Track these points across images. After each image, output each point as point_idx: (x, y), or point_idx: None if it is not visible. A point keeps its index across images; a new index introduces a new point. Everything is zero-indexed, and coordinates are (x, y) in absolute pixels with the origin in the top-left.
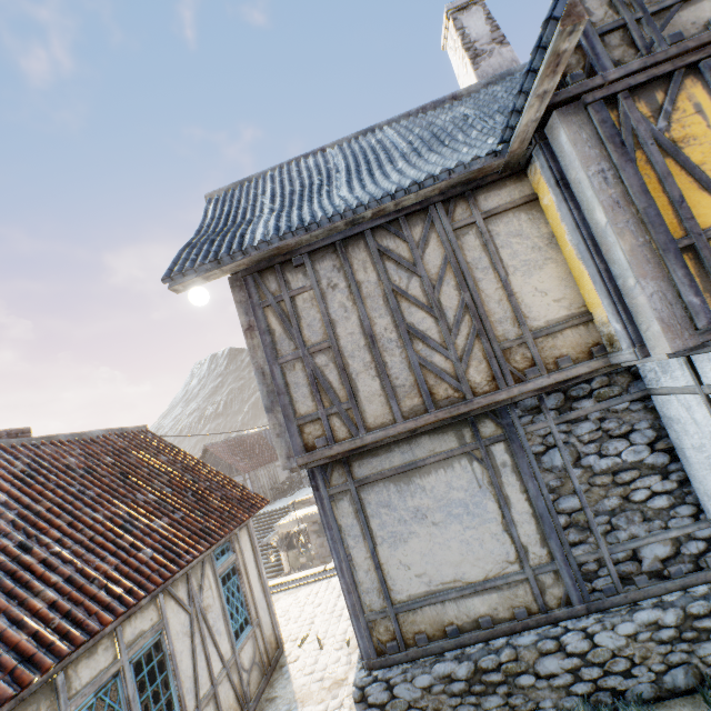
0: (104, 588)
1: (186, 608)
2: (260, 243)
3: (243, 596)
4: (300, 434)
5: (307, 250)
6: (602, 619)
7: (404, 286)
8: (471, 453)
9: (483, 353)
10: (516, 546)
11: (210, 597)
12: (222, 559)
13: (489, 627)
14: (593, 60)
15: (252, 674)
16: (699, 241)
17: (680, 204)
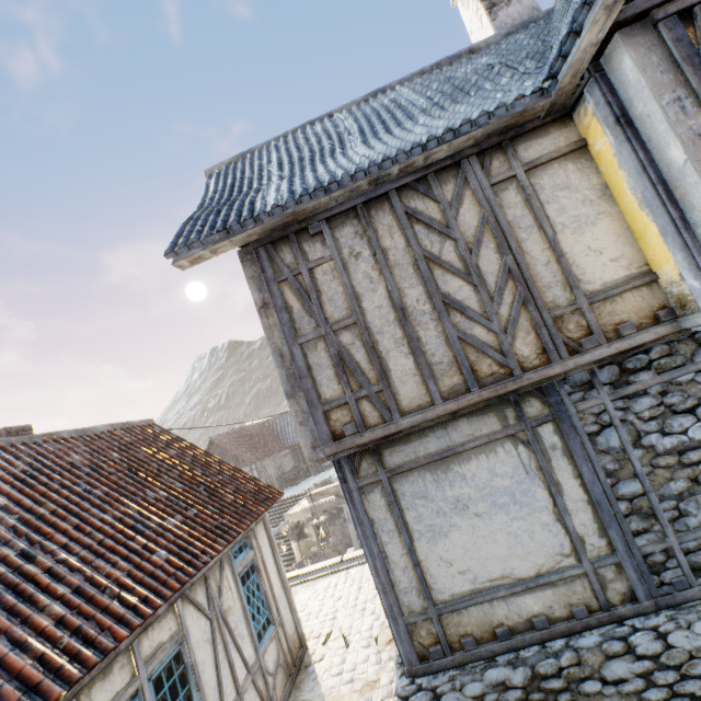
0: (117, 597)
1: (205, 613)
2: (274, 208)
3: (264, 594)
4: (326, 421)
5: (324, 216)
6: (675, 616)
7: (437, 251)
8: (515, 436)
9: (531, 323)
10: (570, 537)
11: (230, 598)
12: (240, 557)
13: (544, 627)
14: None
15: (277, 677)
16: None
17: None
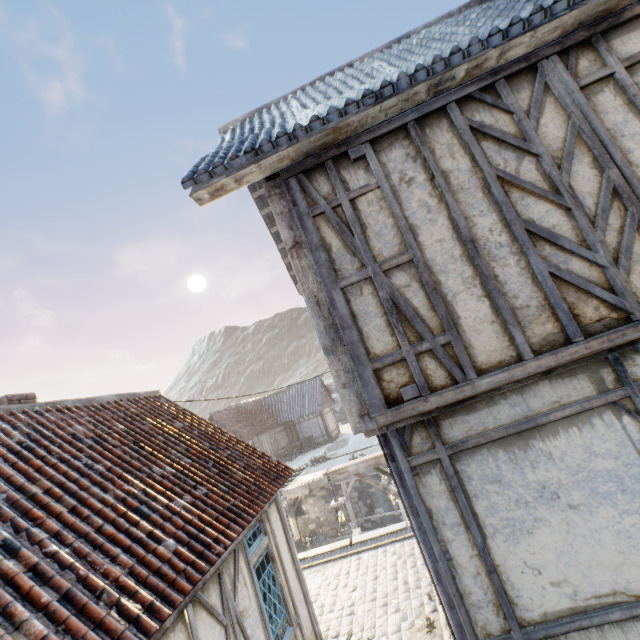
0: (115, 606)
1: (219, 619)
2: (313, 122)
3: (279, 588)
4: (377, 383)
5: (368, 137)
6: None
7: (512, 170)
8: (617, 404)
9: None
10: None
11: (245, 597)
12: (254, 544)
13: None
14: None
15: None
16: None
17: None
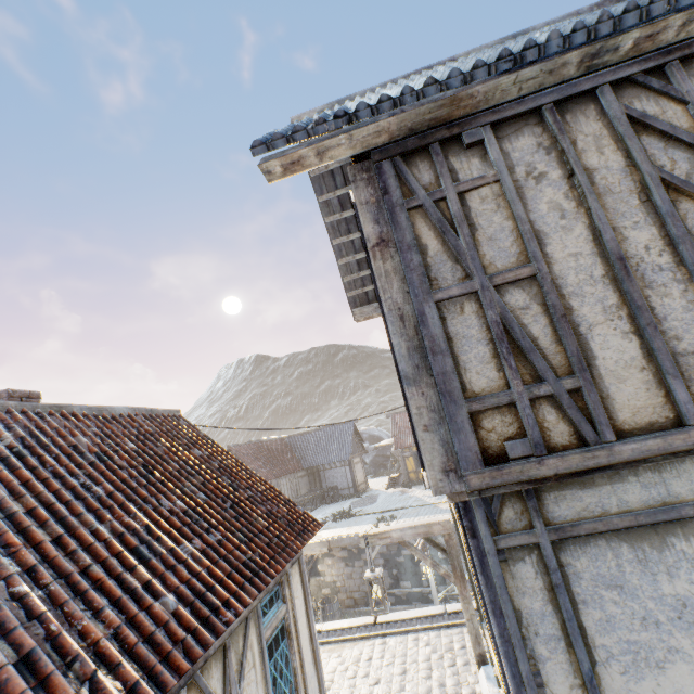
0: (88, 681)
1: None
2: (427, 85)
3: (292, 672)
4: (472, 430)
5: (490, 119)
6: None
7: (683, 174)
8: None
9: None
10: None
11: (252, 682)
12: (270, 613)
13: None
14: None
15: None
16: None
17: None
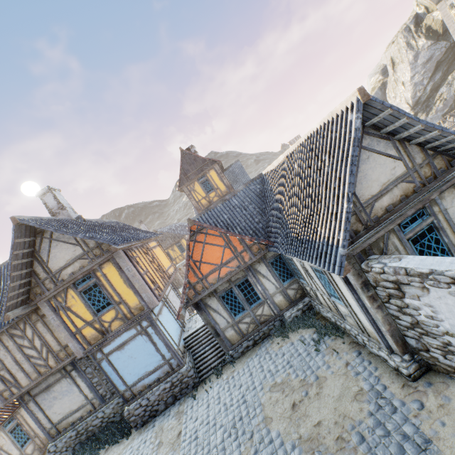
0: None
1: None
2: None
3: (25, 431)
4: (3, 396)
5: None
6: (107, 406)
7: (23, 343)
8: (66, 376)
9: (52, 356)
10: (84, 396)
11: (4, 441)
12: (10, 425)
13: (81, 419)
14: (43, 289)
15: (34, 454)
16: (78, 332)
17: (72, 324)
